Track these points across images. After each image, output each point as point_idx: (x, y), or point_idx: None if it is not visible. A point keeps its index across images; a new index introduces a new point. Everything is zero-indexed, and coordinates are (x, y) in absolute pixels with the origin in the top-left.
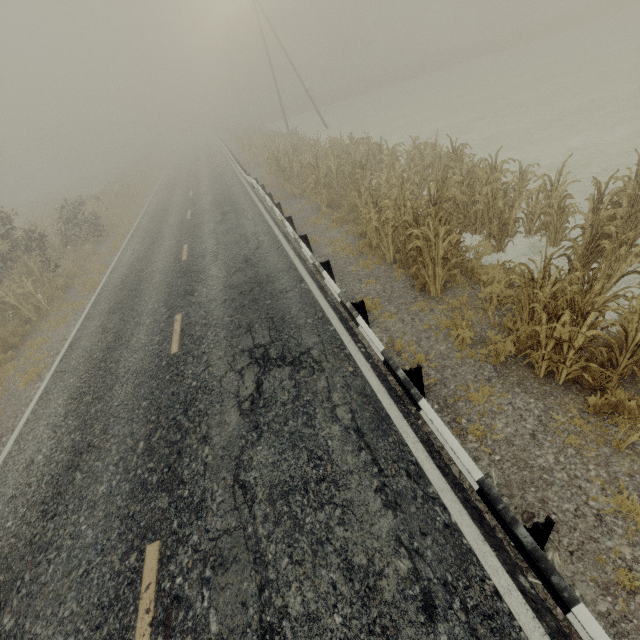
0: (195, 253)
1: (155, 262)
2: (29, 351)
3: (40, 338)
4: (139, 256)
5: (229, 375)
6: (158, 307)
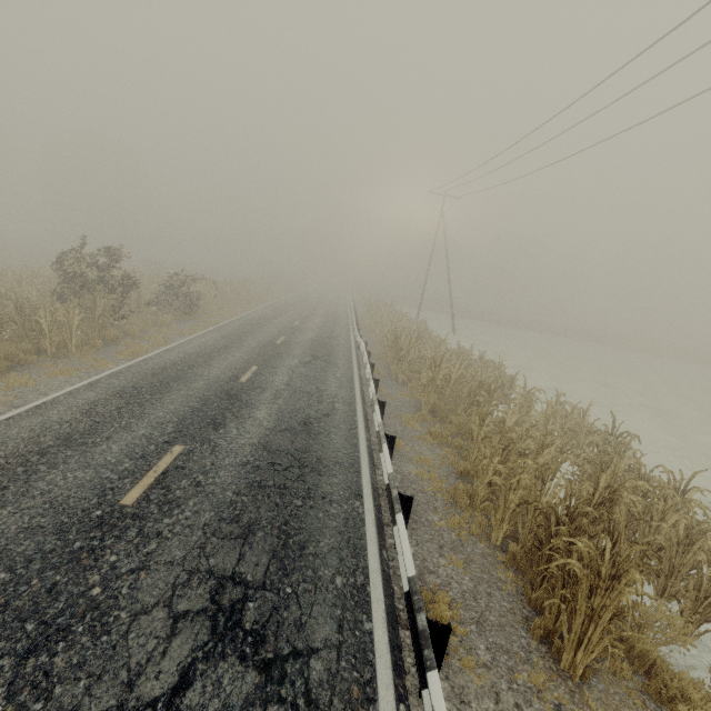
0: (258, 380)
1: (212, 366)
2: (0, 384)
3: (28, 376)
4: (203, 351)
5: (156, 614)
6: (168, 420)
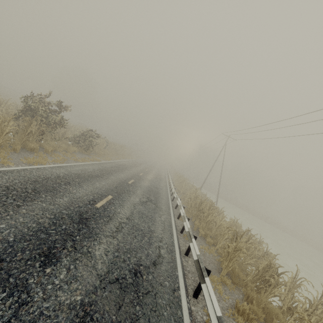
0: (109, 209)
1: (82, 187)
2: None
3: None
4: (82, 174)
5: None
6: (2, 237)
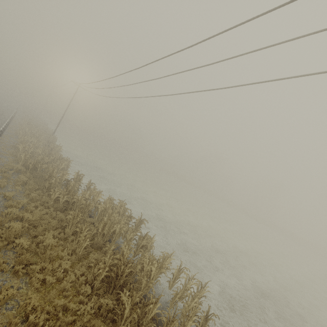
0: None
1: None
2: None
3: None
4: None
5: None
6: None
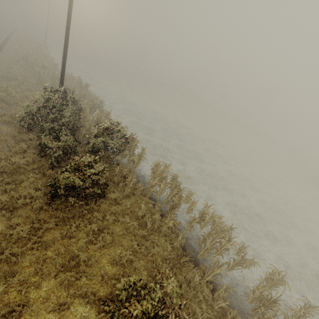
0: None
1: None
2: None
3: None
4: None
5: None
6: None
